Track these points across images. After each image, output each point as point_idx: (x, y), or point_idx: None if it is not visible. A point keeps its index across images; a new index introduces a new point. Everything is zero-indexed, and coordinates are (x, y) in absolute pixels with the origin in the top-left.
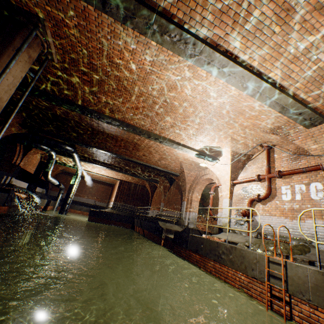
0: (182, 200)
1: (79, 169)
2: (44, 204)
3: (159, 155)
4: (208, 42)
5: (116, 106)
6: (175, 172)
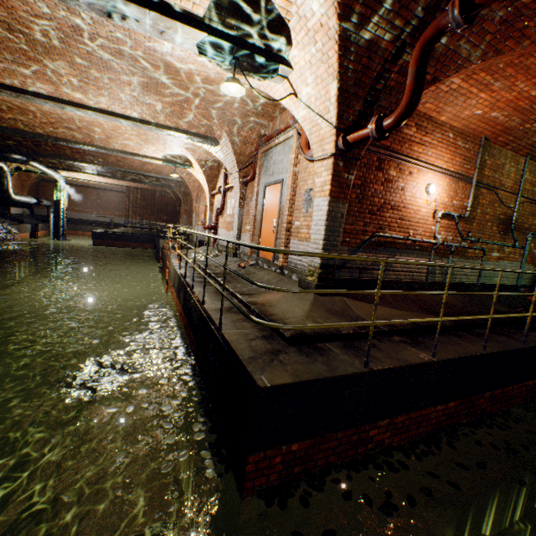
0: (193, 212)
1: (57, 178)
2: (28, 230)
3: (138, 161)
4: (47, 95)
5: (26, 122)
6: (175, 177)
